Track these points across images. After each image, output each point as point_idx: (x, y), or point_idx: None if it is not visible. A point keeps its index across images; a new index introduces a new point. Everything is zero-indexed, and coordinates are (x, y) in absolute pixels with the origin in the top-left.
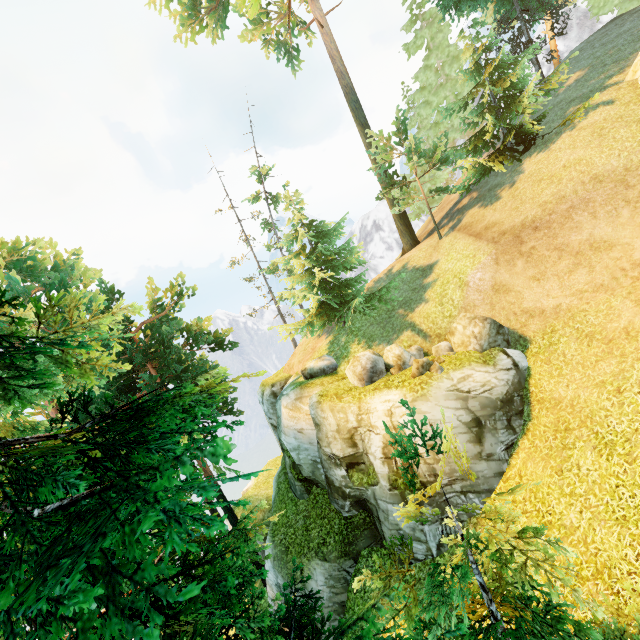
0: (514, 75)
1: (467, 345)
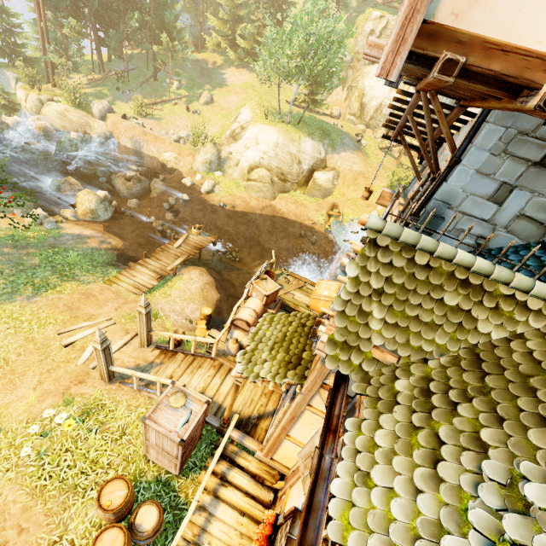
0: None
1: None
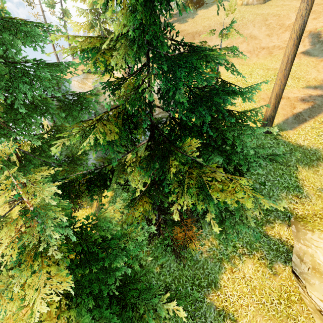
0: None
1: None
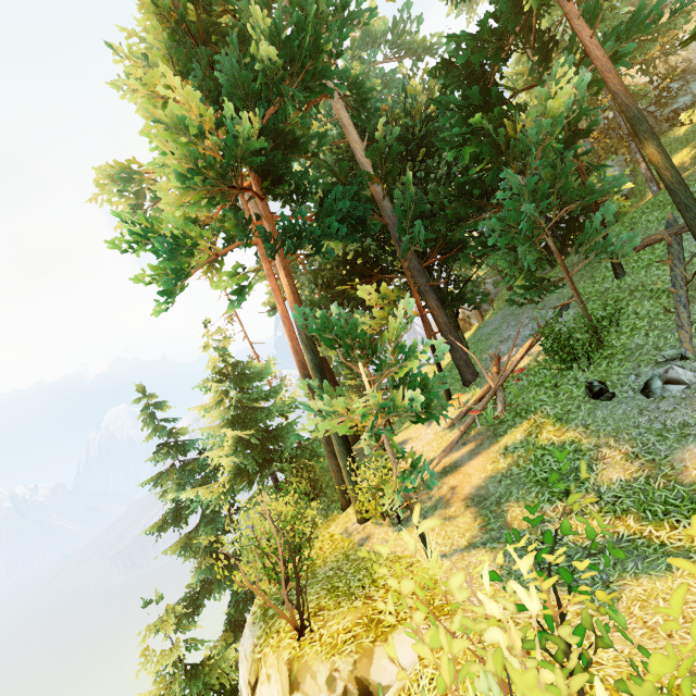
0: None
1: None
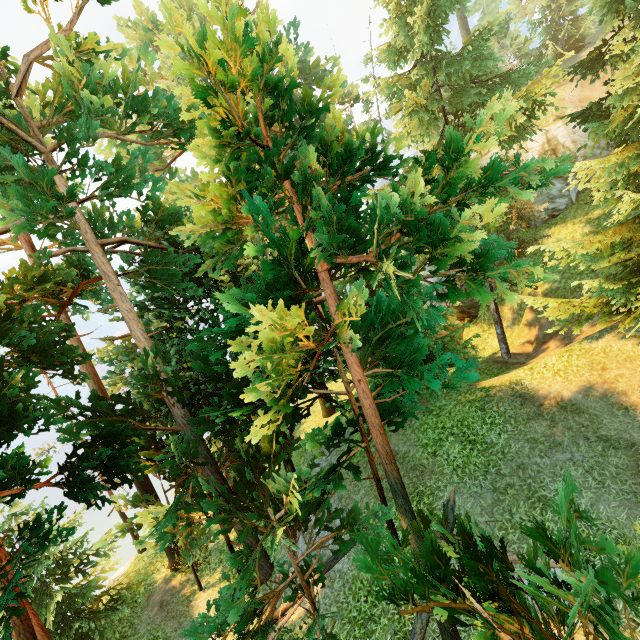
0: (579, 2)
1: None
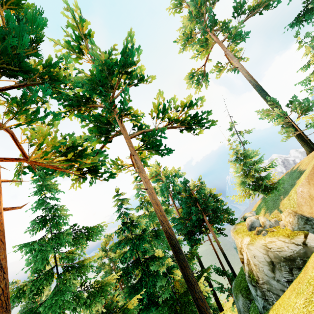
0: None
1: (287, 226)
